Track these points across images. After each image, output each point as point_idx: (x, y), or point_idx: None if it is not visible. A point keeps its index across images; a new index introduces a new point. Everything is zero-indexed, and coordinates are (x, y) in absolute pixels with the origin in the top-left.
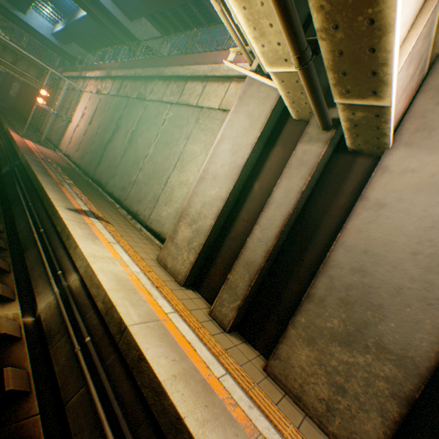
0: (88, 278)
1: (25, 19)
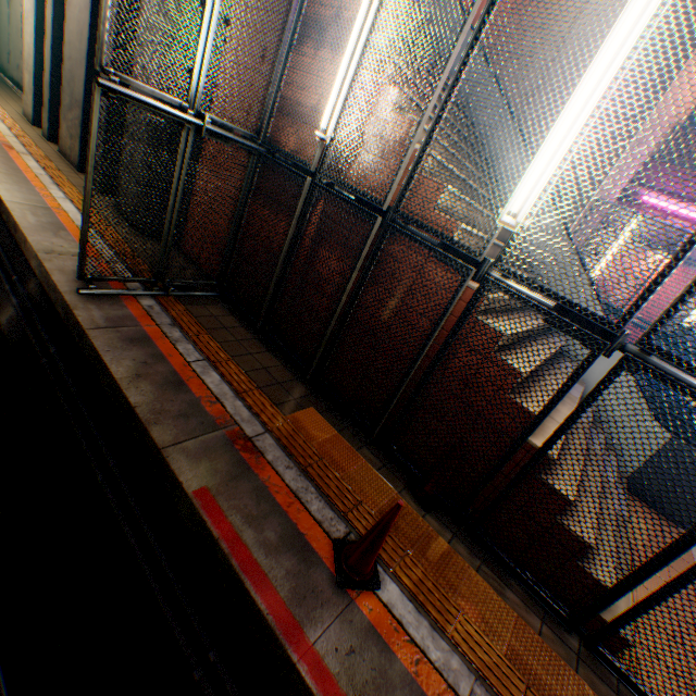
0: None
1: None
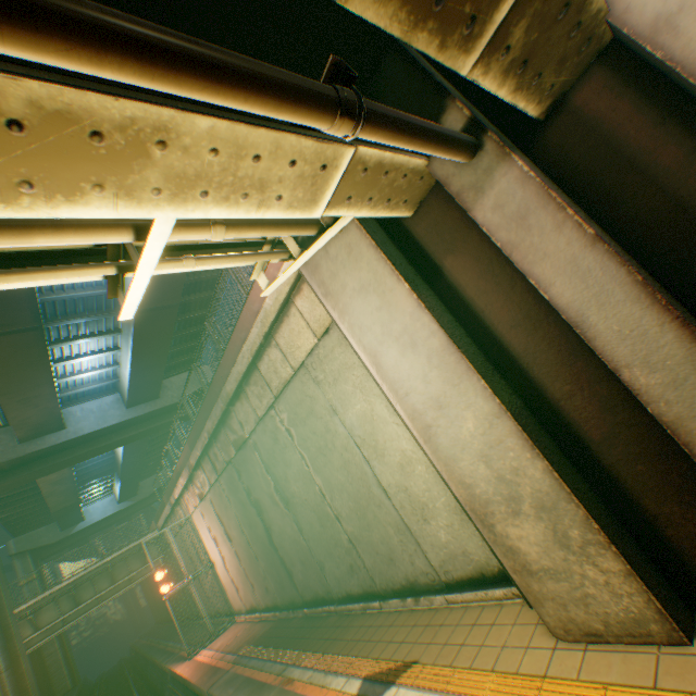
0: None
1: (87, 524)
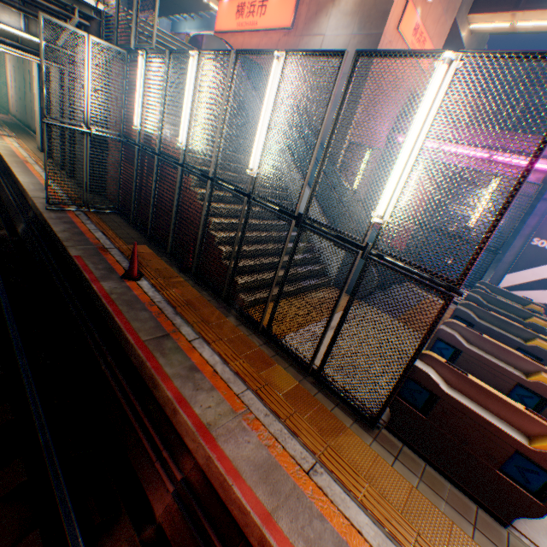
0: None
1: None
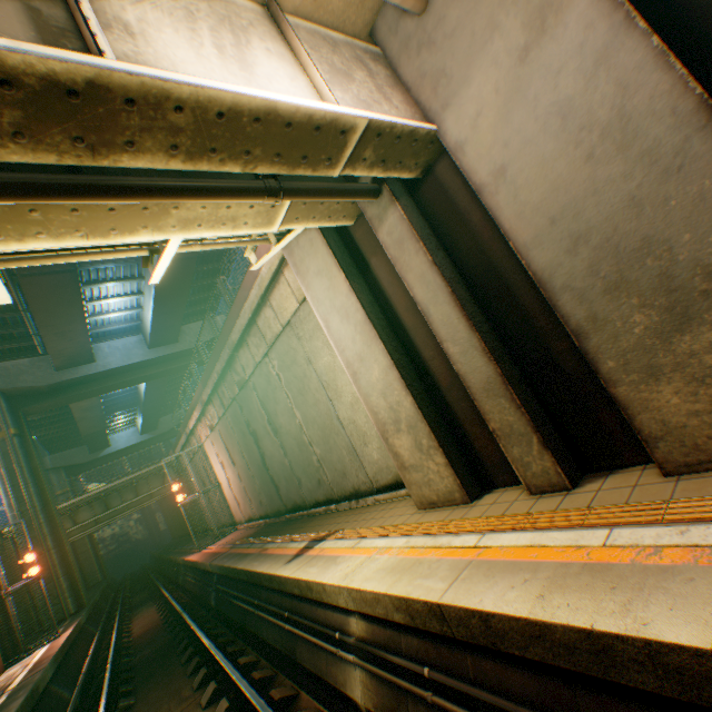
0: (362, 605)
1: (113, 450)
